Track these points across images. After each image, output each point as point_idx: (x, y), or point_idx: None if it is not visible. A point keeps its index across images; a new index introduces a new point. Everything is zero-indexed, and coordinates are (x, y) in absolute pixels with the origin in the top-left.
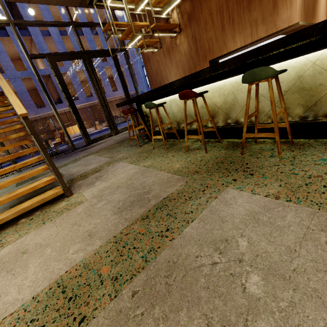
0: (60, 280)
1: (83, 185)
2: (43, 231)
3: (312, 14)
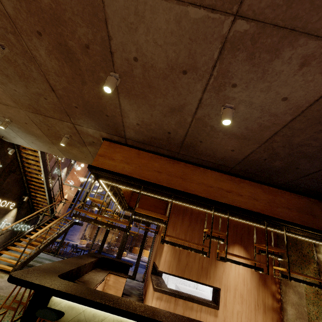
0: None
1: None
2: None
3: (200, 273)
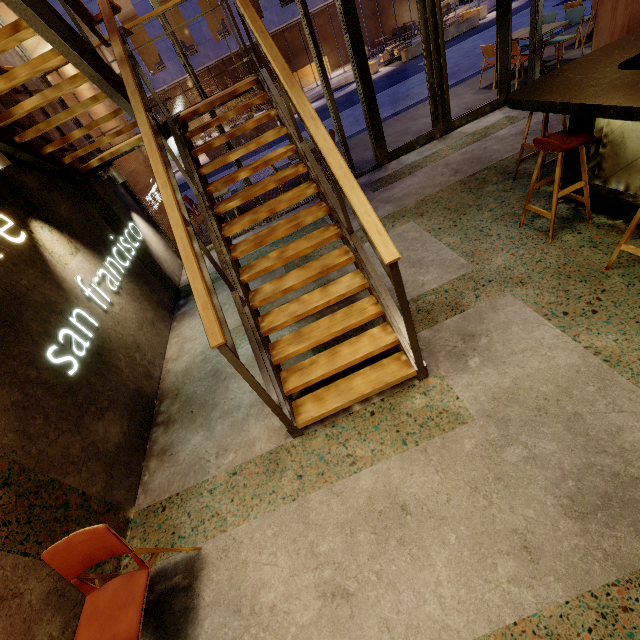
0: (510, 637)
1: (438, 352)
2: (414, 468)
3: None
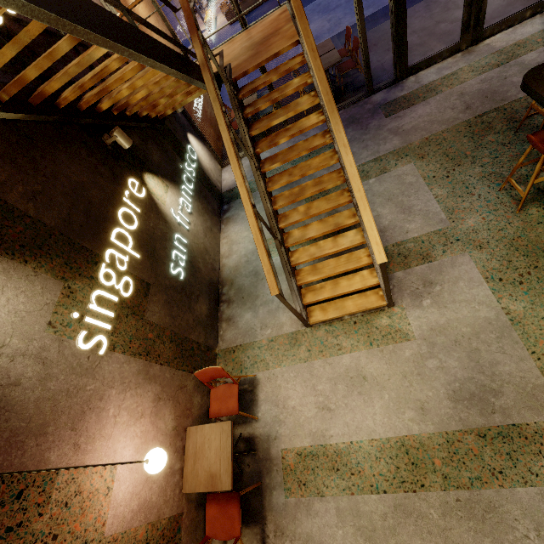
0: (403, 440)
1: (405, 290)
2: (374, 359)
3: None
